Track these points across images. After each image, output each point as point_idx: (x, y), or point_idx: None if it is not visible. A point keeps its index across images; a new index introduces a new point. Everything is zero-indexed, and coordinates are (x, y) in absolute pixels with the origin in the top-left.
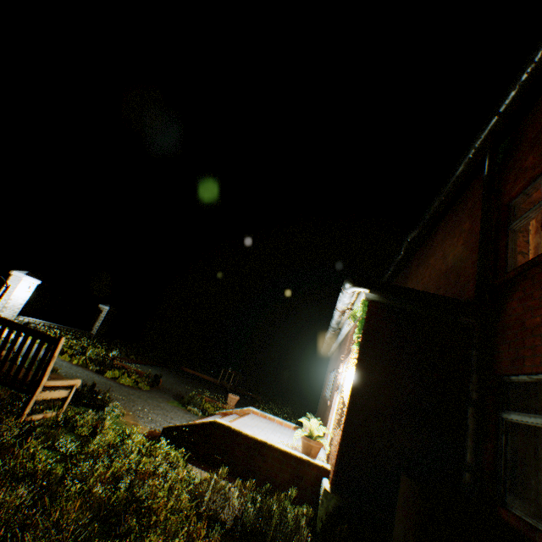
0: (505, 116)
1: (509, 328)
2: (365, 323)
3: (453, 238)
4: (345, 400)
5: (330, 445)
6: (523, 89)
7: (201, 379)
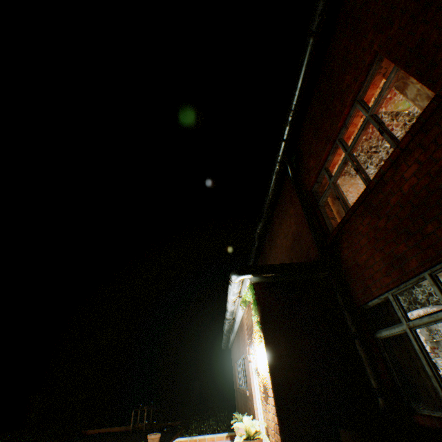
0: (288, 141)
1: (350, 269)
2: (257, 303)
3: (286, 221)
4: (267, 382)
5: (268, 436)
6: (292, 125)
7: (111, 435)
